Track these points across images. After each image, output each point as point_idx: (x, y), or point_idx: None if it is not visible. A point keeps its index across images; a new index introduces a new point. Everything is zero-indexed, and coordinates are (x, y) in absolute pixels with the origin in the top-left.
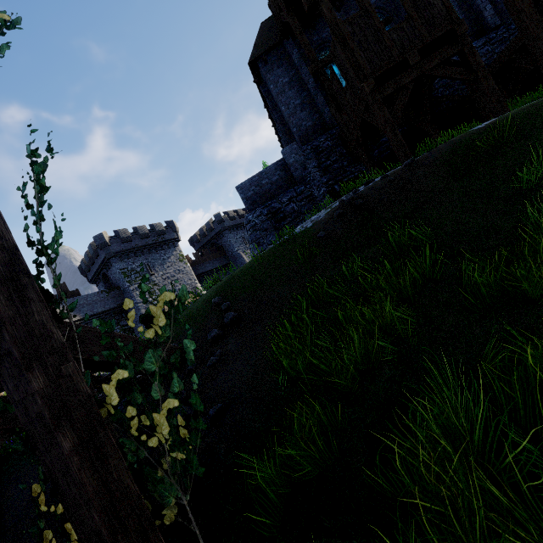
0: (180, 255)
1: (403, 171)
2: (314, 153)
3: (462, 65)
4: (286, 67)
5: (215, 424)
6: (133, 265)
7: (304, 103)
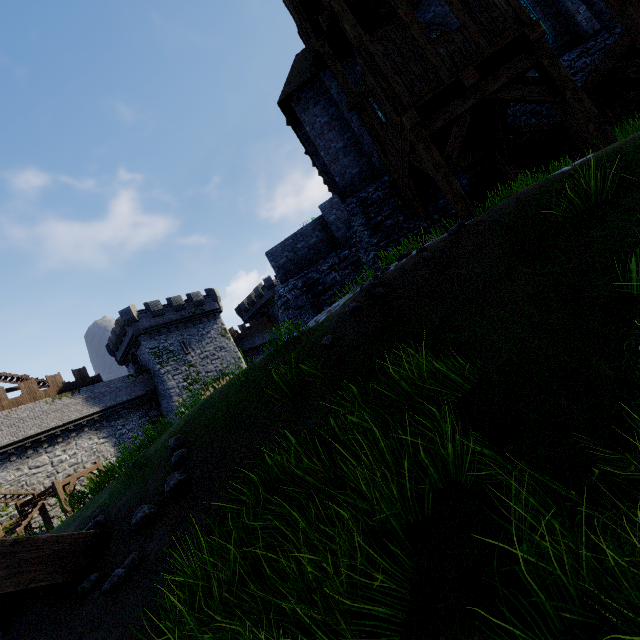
0: (222, 329)
1: (446, 243)
2: (361, 207)
3: (542, 82)
4: (324, 104)
5: None
6: (165, 343)
7: (347, 146)
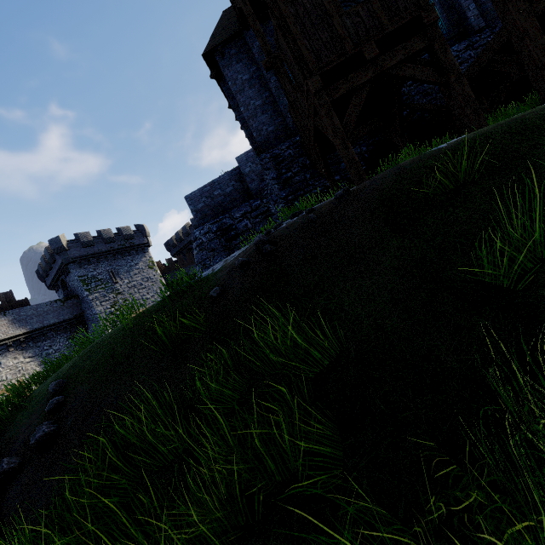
0: (149, 262)
1: (332, 207)
2: (273, 162)
3: (432, 65)
4: (246, 62)
5: None
6: (94, 271)
7: (265, 105)
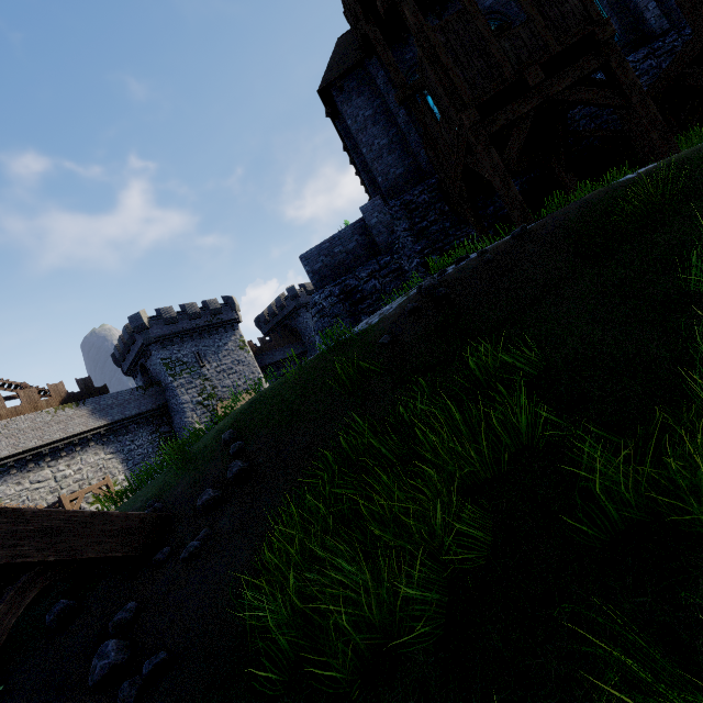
0: (240, 341)
1: (509, 246)
2: (405, 210)
3: (609, 86)
4: (369, 95)
5: (141, 698)
6: (179, 353)
7: (392, 144)
